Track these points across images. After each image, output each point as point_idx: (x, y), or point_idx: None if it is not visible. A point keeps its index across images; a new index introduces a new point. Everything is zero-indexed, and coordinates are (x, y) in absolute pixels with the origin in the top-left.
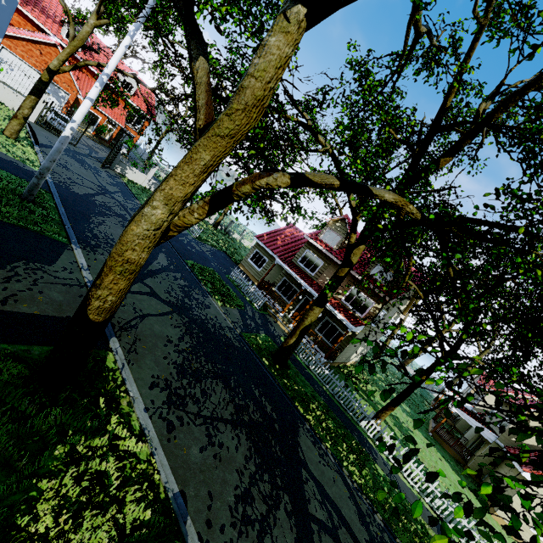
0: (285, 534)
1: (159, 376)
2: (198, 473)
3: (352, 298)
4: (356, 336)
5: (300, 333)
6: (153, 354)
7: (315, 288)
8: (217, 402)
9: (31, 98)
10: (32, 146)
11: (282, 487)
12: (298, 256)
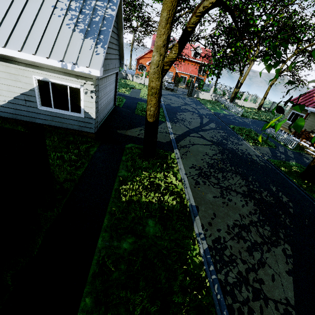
0: (277, 261)
1: (196, 165)
2: (209, 204)
3: None
4: None
5: None
6: (195, 157)
7: None
8: (233, 183)
9: None
10: None
11: (283, 239)
12: None
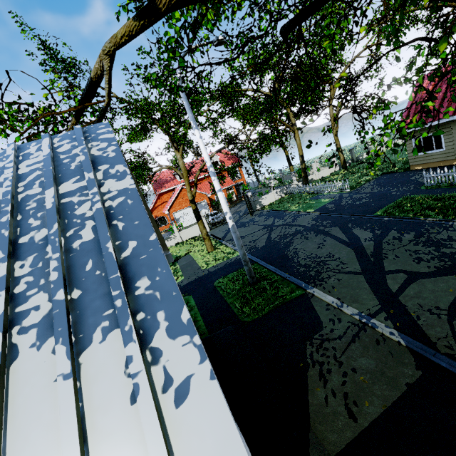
0: None
1: None
2: None
3: None
4: None
5: None
6: None
7: None
8: None
9: (199, 223)
10: (221, 244)
11: None
12: None
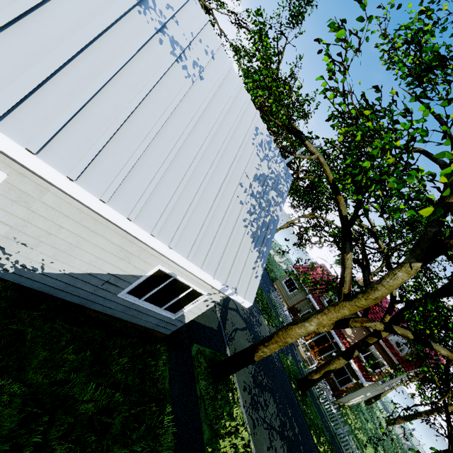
0: None
1: (246, 381)
2: None
3: (367, 352)
4: (363, 387)
5: (324, 373)
6: None
7: (336, 331)
8: (271, 413)
9: None
10: None
11: None
12: (325, 297)
